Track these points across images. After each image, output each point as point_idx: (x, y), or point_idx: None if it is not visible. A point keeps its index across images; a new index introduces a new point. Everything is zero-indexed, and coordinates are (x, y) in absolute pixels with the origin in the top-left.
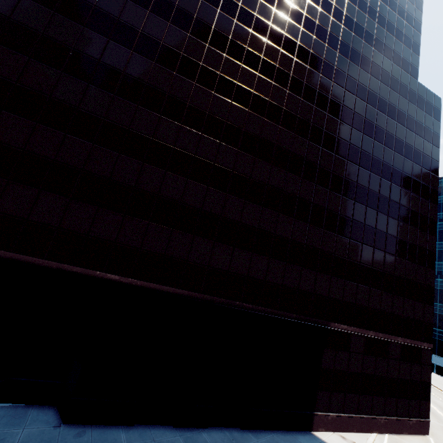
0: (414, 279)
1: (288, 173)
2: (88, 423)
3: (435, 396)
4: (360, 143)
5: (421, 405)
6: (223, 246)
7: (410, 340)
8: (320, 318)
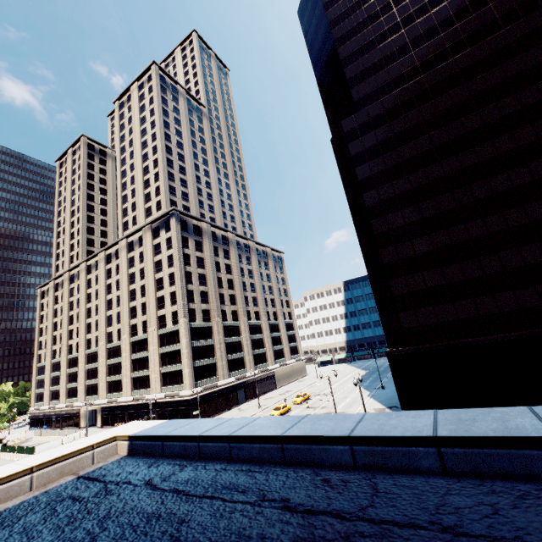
0: None
1: None
2: None
3: None
4: None
5: None
6: None
7: None
8: None
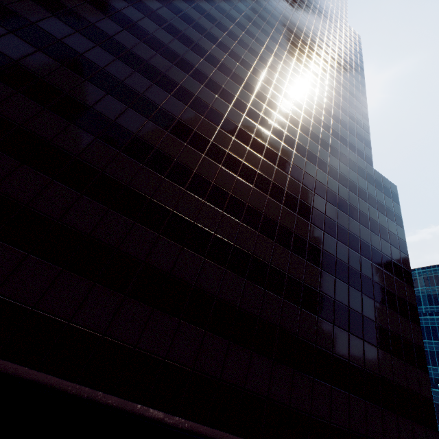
0: (406, 386)
1: (242, 224)
2: None
3: None
4: (323, 209)
5: None
6: (136, 305)
7: None
8: None
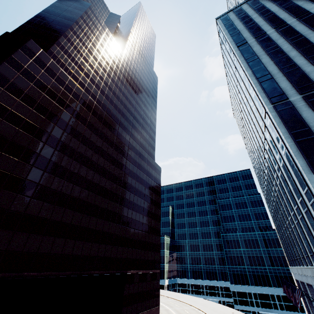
0: (154, 242)
1: (114, 202)
2: None
3: (162, 299)
4: (138, 187)
5: (157, 300)
6: (88, 243)
7: (153, 270)
8: (124, 269)
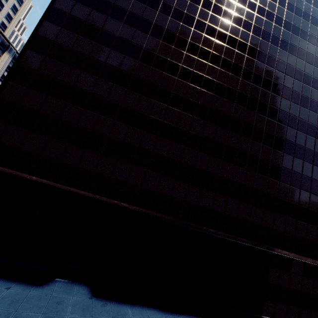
0: None
1: (241, 136)
2: (108, 298)
3: None
4: (297, 113)
5: None
6: (194, 187)
7: None
8: (266, 244)
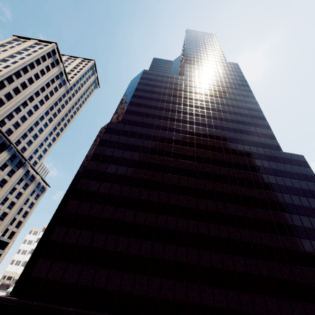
0: None
1: (229, 227)
2: None
3: None
4: (265, 196)
5: None
6: (205, 287)
7: None
8: None
